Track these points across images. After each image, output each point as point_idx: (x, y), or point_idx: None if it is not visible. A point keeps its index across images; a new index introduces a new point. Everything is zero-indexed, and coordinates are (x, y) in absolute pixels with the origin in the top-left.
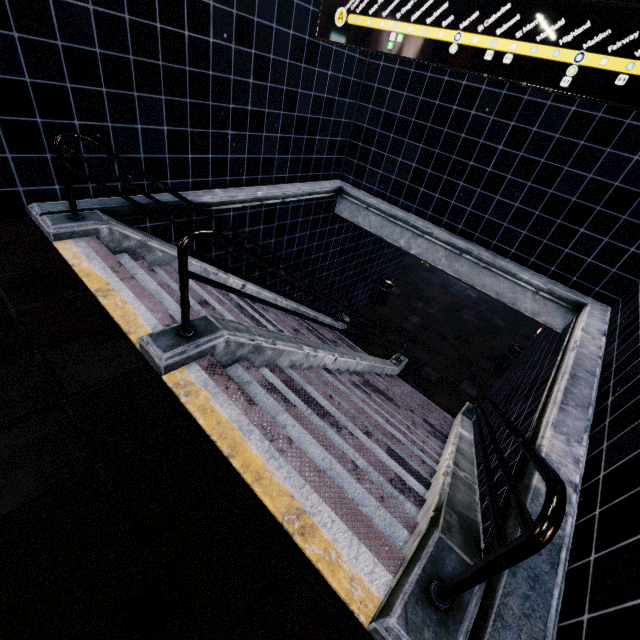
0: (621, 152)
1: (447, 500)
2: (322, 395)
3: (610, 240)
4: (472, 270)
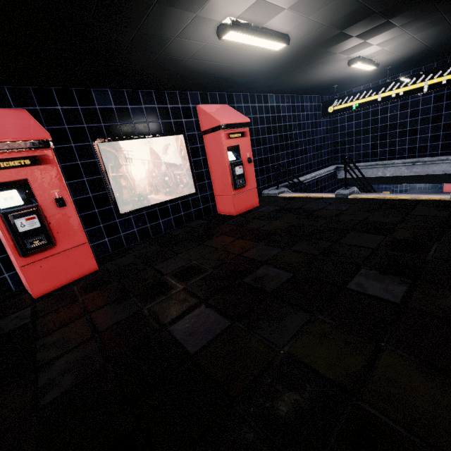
0: None
1: None
2: None
3: None
4: (423, 168)
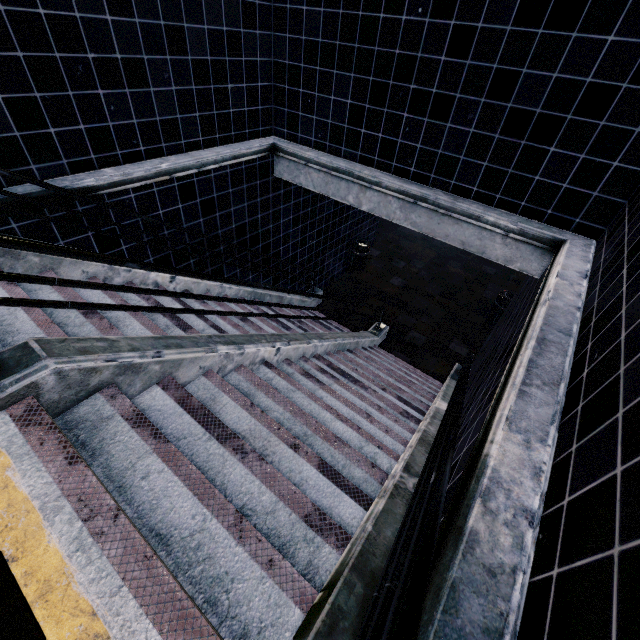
0: (591, 34)
1: (358, 554)
2: (241, 405)
3: (587, 156)
4: (431, 219)
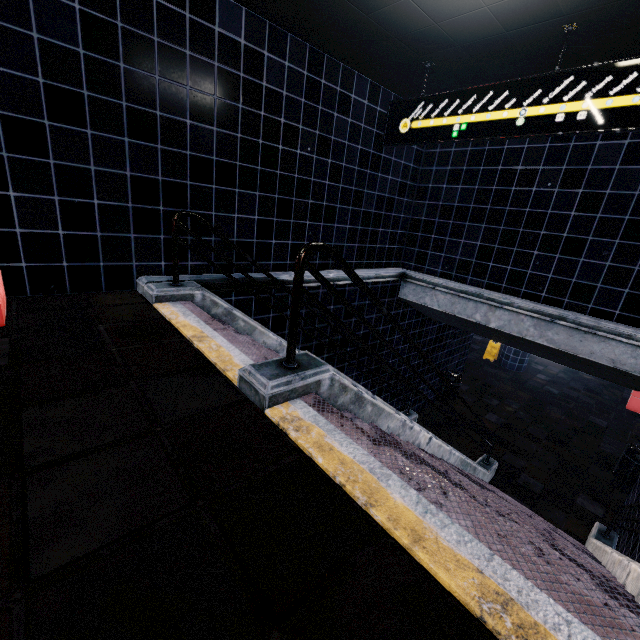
0: None
1: None
2: None
3: None
4: (571, 337)
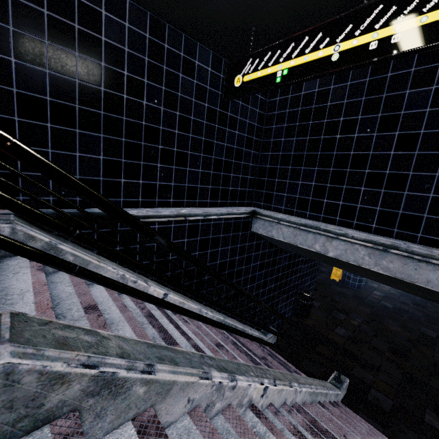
0: None
1: None
2: None
3: None
4: (405, 265)
